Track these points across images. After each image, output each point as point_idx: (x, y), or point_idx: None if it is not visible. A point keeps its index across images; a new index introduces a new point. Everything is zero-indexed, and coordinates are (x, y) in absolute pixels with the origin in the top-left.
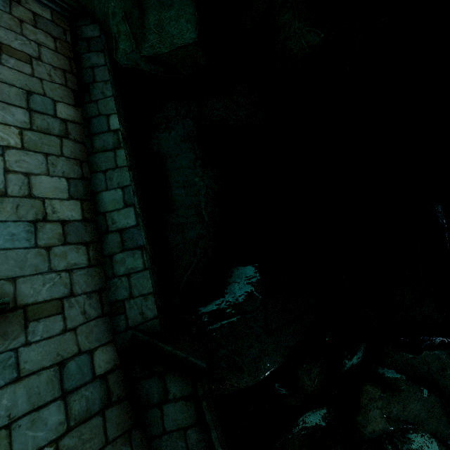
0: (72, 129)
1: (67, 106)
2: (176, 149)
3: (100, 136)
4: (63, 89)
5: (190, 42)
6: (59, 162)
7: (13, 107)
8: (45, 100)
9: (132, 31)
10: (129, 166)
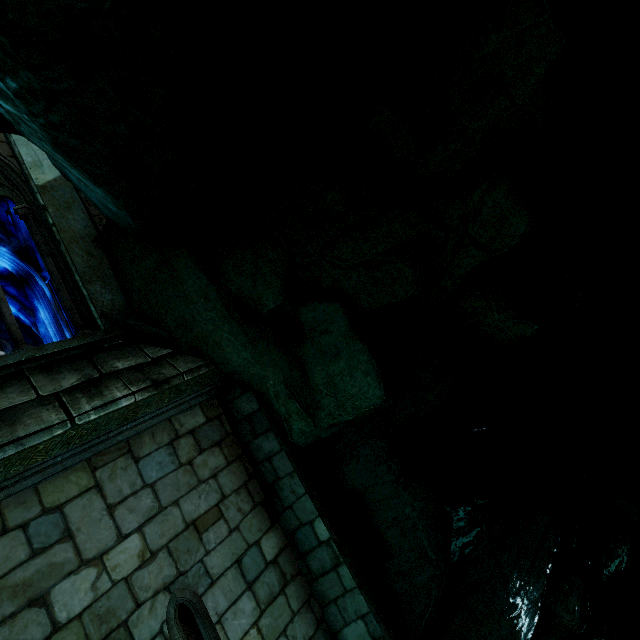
0: (283, 563)
1: (268, 535)
2: (370, 477)
3: (312, 554)
4: (255, 514)
5: (377, 403)
6: (295, 627)
7: (239, 601)
8: (252, 553)
9: (303, 406)
10: (358, 584)
